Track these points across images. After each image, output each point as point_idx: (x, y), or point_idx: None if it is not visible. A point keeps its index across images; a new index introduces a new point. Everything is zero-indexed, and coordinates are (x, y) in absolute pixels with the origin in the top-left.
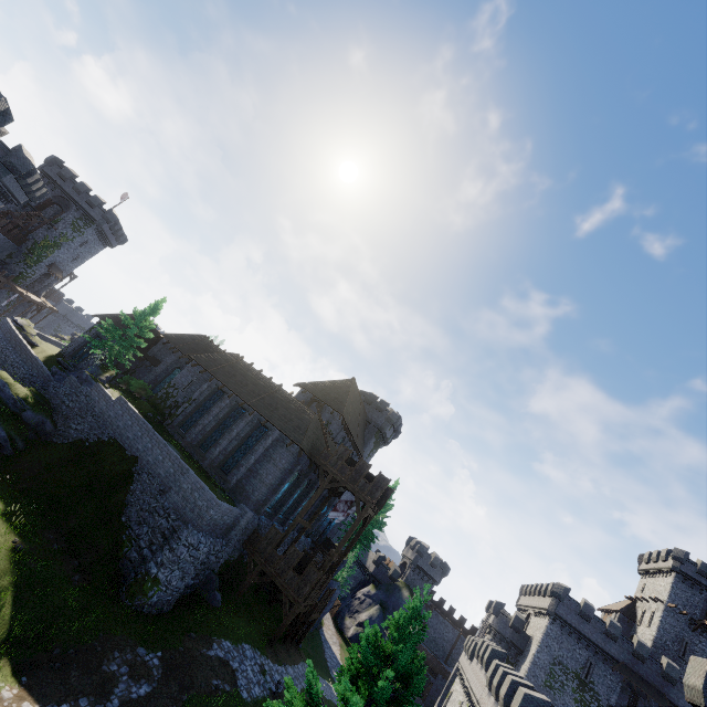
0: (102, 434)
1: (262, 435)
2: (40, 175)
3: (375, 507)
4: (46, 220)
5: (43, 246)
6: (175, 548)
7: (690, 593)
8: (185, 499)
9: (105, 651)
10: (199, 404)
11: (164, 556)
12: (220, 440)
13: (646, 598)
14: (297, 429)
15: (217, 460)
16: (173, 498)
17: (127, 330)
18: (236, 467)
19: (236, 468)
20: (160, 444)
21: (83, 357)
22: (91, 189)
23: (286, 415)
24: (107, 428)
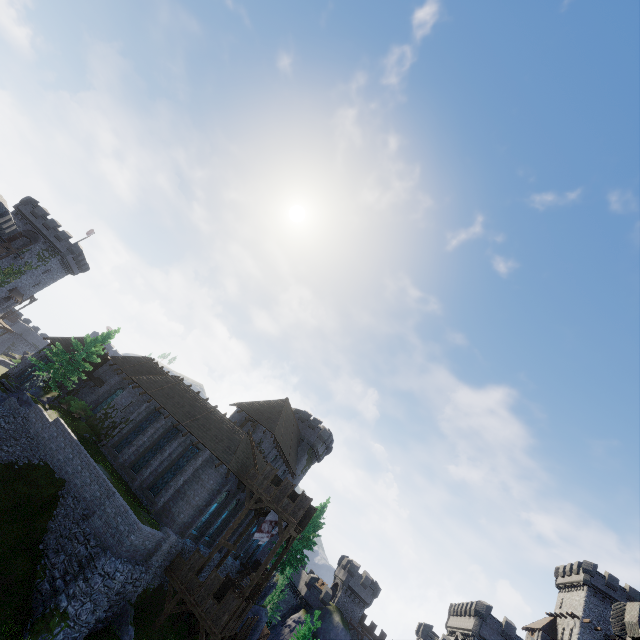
0: (33, 457)
1: (193, 456)
2: (14, 212)
3: (297, 527)
4: (14, 250)
5: (7, 273)
6: (89, 578)
7: (602, 607)
8: (107, 524)
9: None
10: (135, 425)
11: (76, 587)
12: (152, 460)
13: (565, 614)
14: (227, 449)
15: (146, 481)
16: (96, 523)
17: (74, 354)
18: (165, 489)
19: (165, 490)
20: (90, 466)
21: (28, 377)
22: (60, 225)
23: (218, 436)
24: (39, 450)
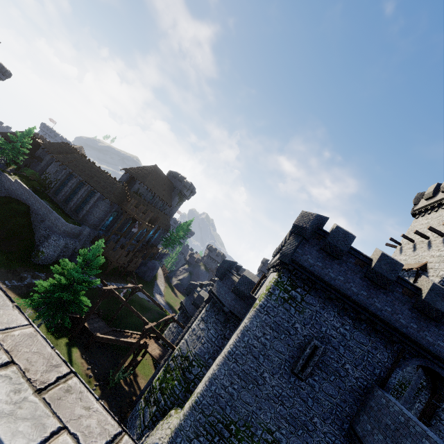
0: (11, 198)
1: (93, 196)
2: None
3: (149, 225)
4: None
5: None
6: (49, 241)
7: None
8: (52, 223)
9: (21, 271)
10: (62, 182)
11: (45, 244)
12: (73, 199)
13: None
14: (109, 192)
15: (73, 208)
16: (47, 223)
17: (13, 144)
18: (82, 211)
19: (82, 211)
20: (39, 201)
21: None
22: None
23: (104, 186)
24: (13, 195)
